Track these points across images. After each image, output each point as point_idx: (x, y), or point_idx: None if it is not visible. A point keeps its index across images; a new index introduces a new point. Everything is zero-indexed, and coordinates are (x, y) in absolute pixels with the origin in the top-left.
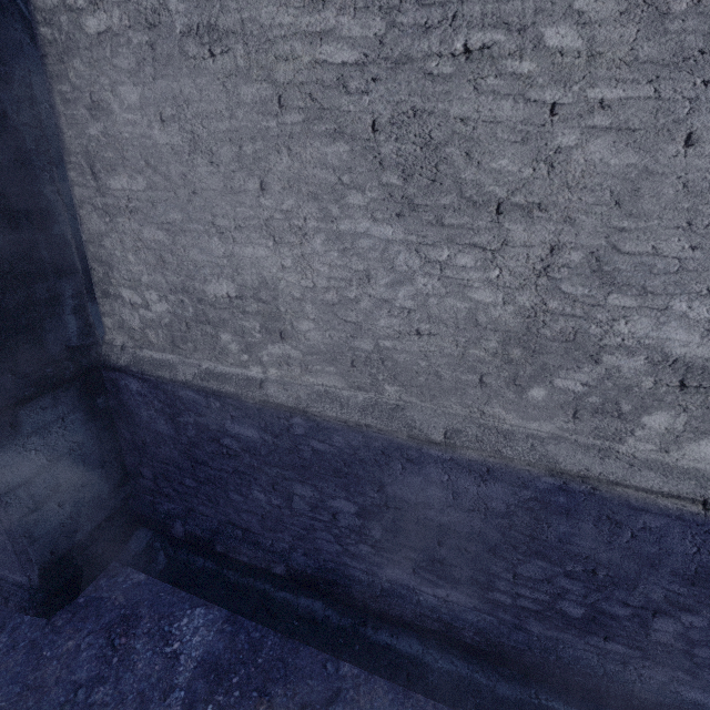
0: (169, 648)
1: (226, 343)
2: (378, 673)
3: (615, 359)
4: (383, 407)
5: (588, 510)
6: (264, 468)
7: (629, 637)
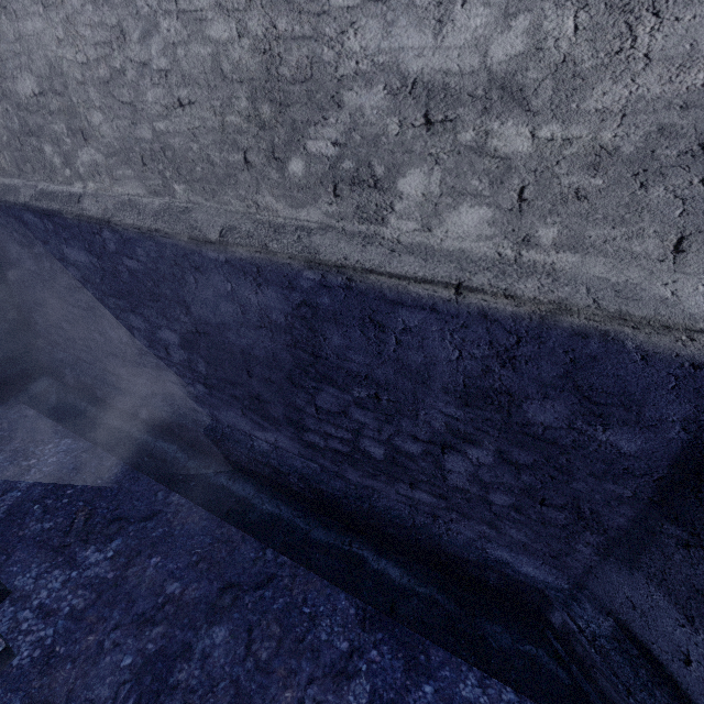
0: (26, 462)
1: (51, 157)
2: (202, 505)
3: (355, 97)
4: (173, 211)
5: (351, 312)
6: (105, 300)
7: (430, 482)
